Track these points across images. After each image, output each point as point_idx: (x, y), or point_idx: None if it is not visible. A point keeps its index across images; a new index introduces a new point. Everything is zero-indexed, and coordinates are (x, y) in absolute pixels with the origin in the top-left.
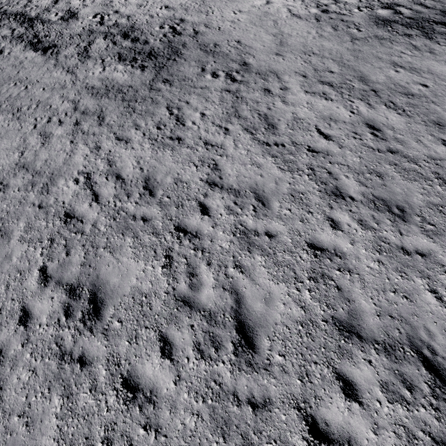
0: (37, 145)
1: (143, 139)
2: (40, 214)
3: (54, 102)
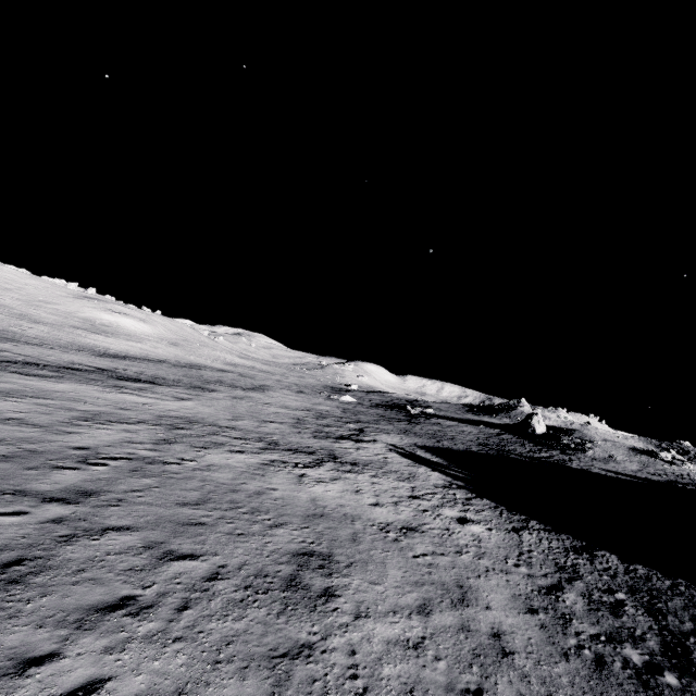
0: None
1: None
2: None
3: None
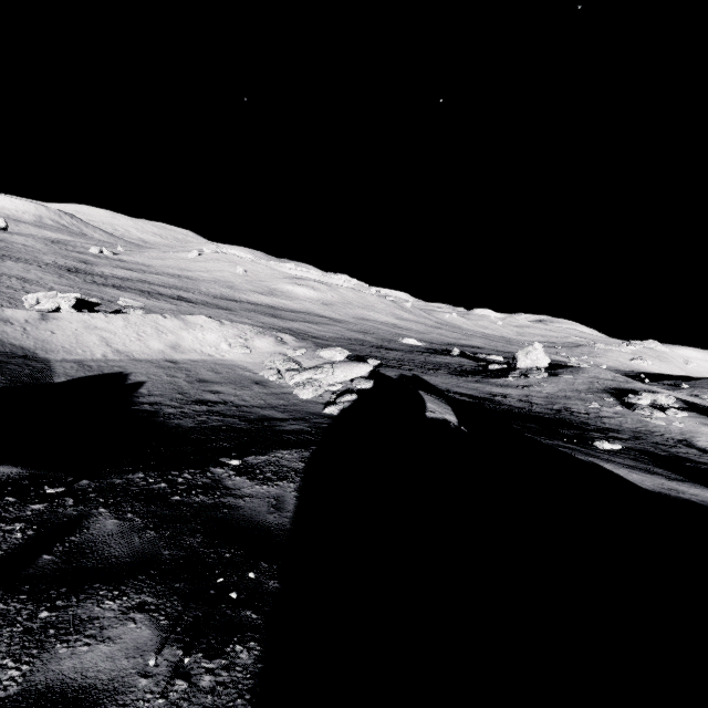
0: None
1: None
2: None
3: None
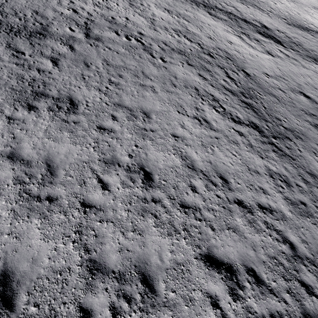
0: None
1: (93, 5)
2: (58, 15)
3: None
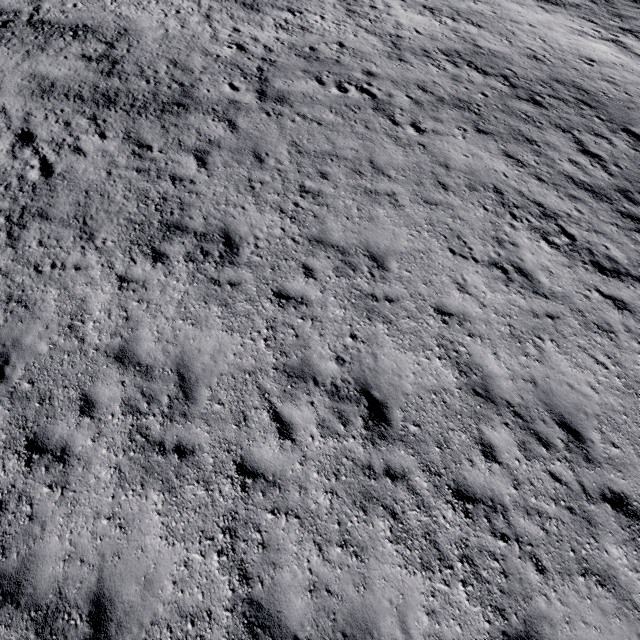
0: (178, 27)
1: (275, 28)
2: (210, 62)
3: (173, 0)
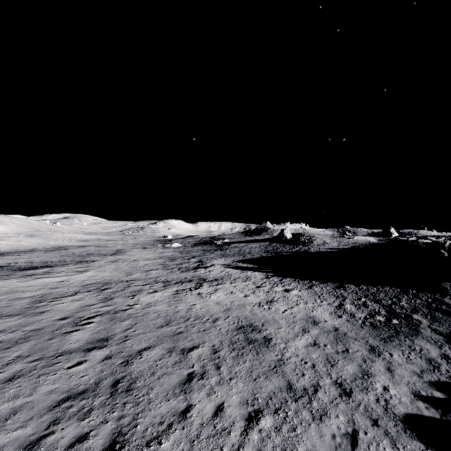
0: None
1: None
2: None
3: None
